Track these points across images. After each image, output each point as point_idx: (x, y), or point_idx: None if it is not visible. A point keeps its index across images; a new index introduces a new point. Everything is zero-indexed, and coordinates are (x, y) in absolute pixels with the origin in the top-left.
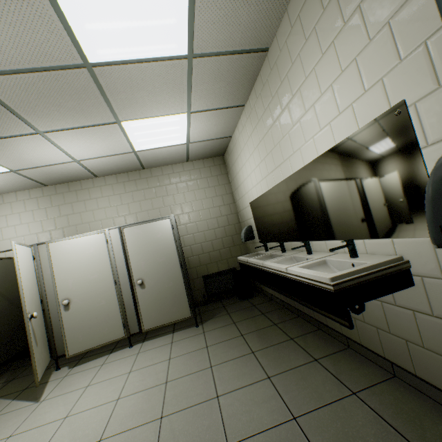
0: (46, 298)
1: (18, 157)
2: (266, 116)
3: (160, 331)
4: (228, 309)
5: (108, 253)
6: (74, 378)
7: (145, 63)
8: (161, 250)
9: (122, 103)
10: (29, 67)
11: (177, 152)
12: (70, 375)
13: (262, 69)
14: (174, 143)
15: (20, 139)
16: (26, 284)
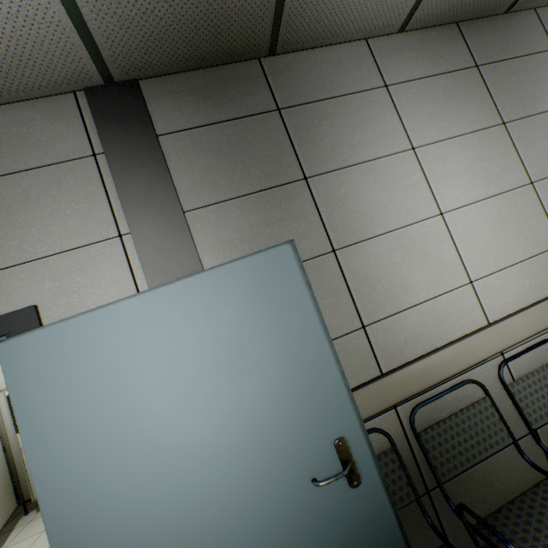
0: (9, 444)
1: None
2: None
3: None
4: None
5: None
6: (37, 522)
7: None
8: None
9: None
10: None
11: None
12: (35, 519)
13: None
14: None
15: None
16: None
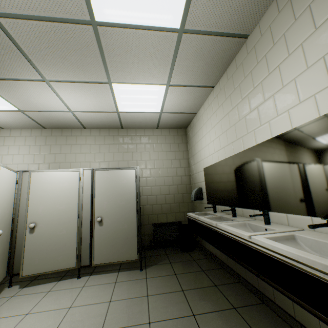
0: (18, 218)
1: (26, 99)
2: (234, 94)
3: (107, 267)
4: (171, 259)
5: (78, 189)
6: (19, 301)
7: (142, 30)
8: (123, 194)
9: (116, 66)
10: (44, 15)
11: (151, 118)
12: (17, 296)
13: (238, 54)
14: (150, 111)
15: (29, 84)
16: (1, 203)
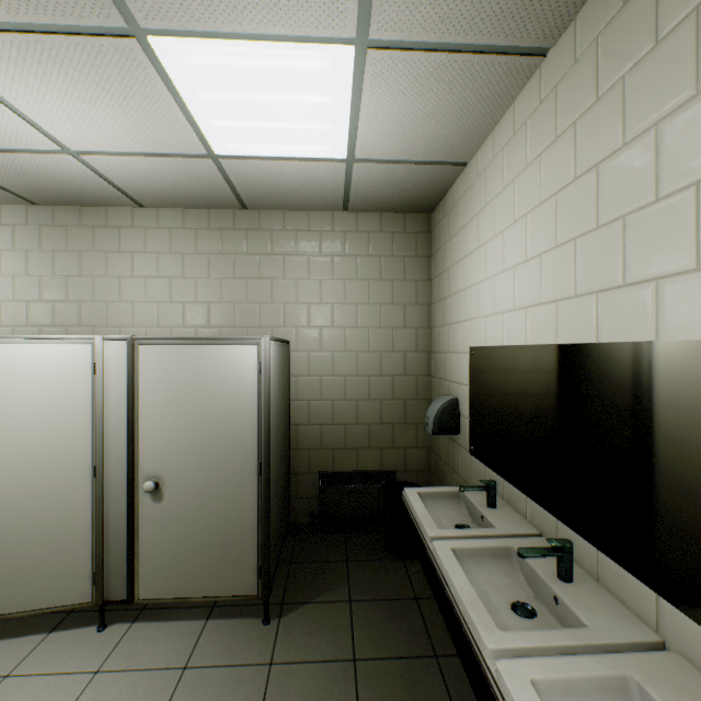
0: None
1: None
2: (652, 69)
3: None
4: (354, 583)
5: (92, 398)
6: None
7: None
8: (219, 418)
9: None
10: None
11: (322, 180)
12: None
13: None
14: (314, 154)
15: None
16: None
